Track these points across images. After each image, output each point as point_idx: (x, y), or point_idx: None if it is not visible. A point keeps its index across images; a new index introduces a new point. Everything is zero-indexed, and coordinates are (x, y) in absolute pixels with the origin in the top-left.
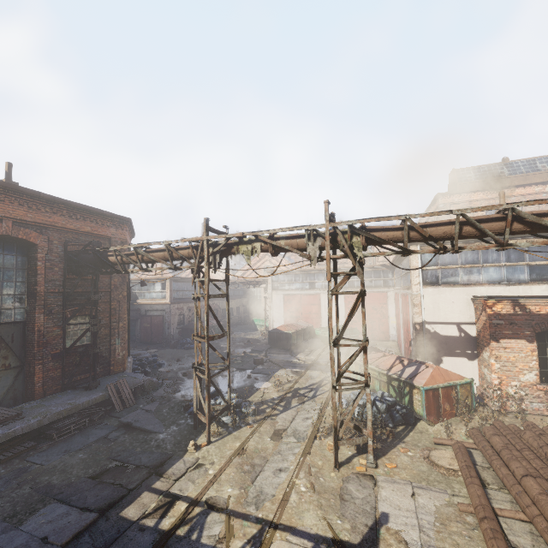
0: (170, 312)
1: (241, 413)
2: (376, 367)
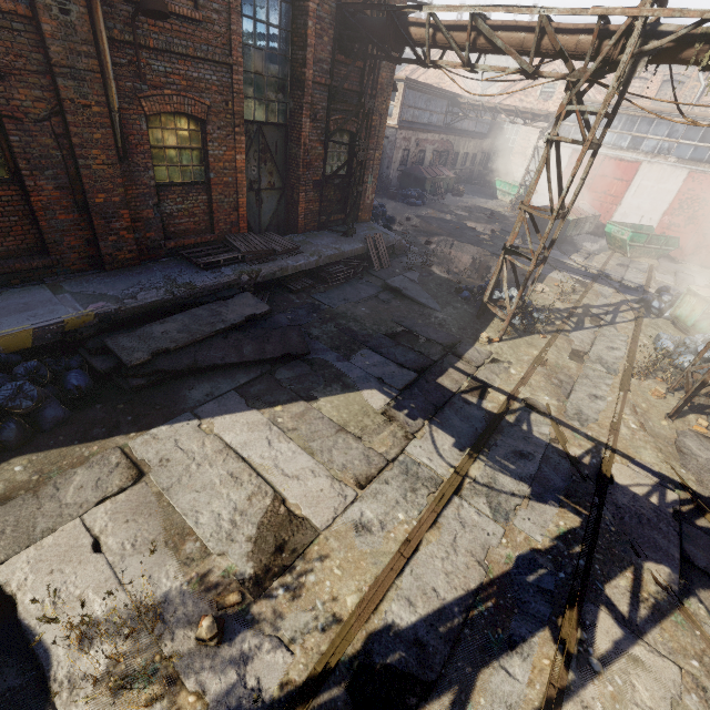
0: (395, 143)
1: (531, 317)
2: None
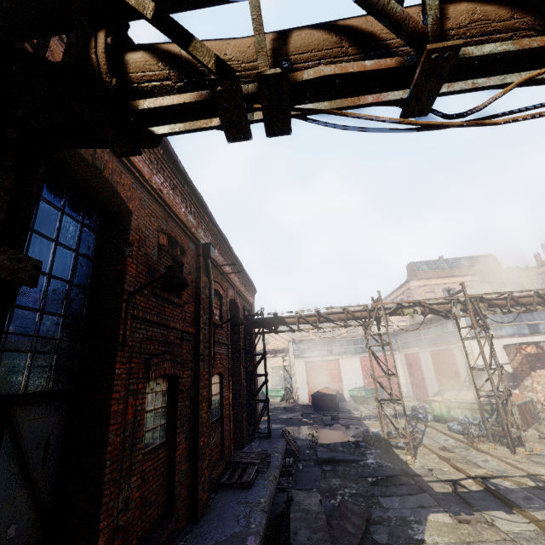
0: None
1: None
2: (463, 400)
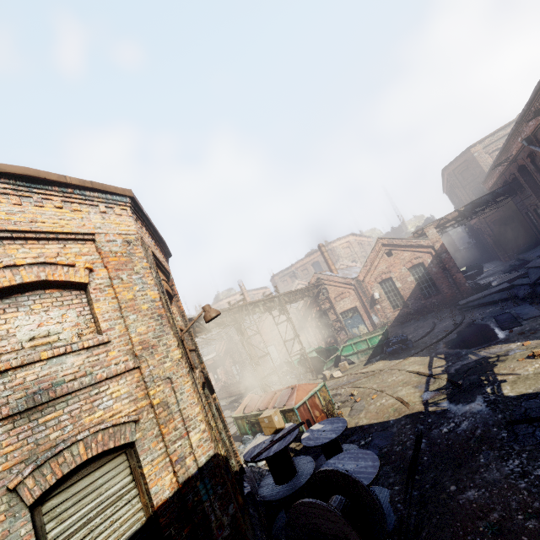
0: None
1: None
2: None
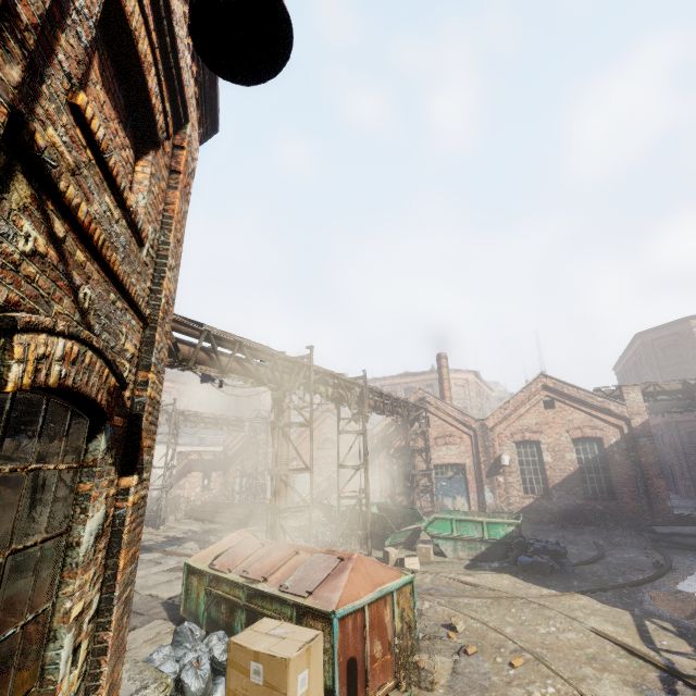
0: None
1: None
2: None
